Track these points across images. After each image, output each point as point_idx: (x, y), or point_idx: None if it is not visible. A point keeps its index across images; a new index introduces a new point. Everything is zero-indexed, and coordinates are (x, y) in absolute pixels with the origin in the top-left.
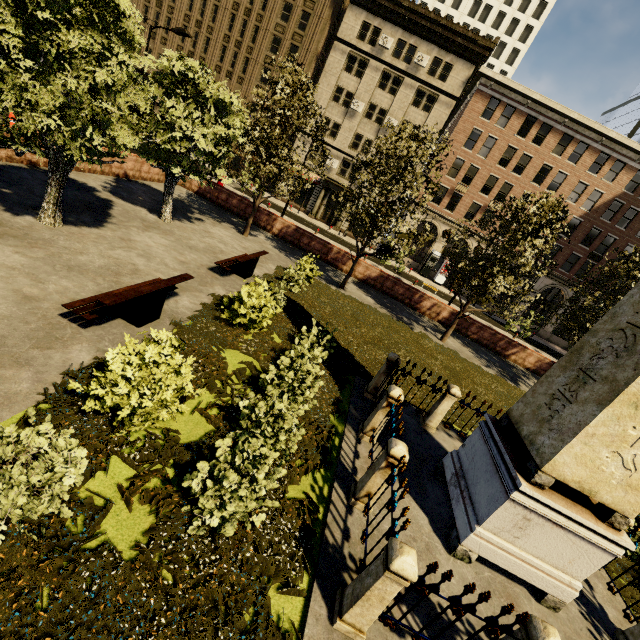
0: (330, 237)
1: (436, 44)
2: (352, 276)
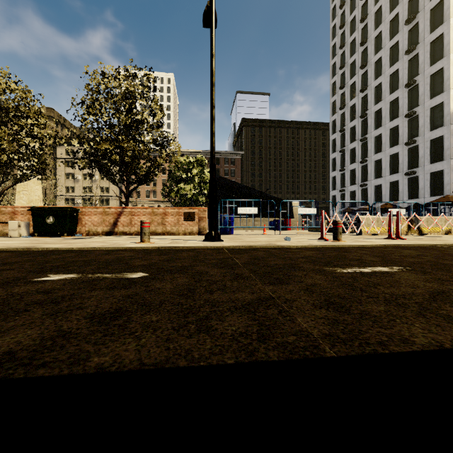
0: None
1: None
2: None
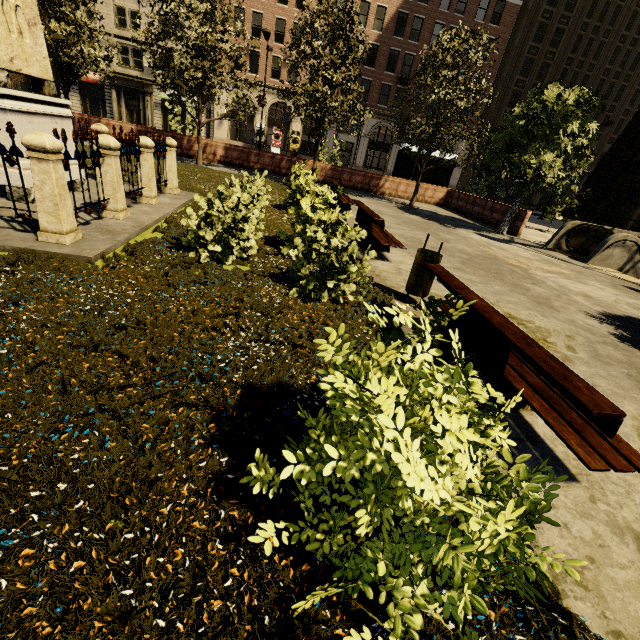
0: None
1: None
2: None
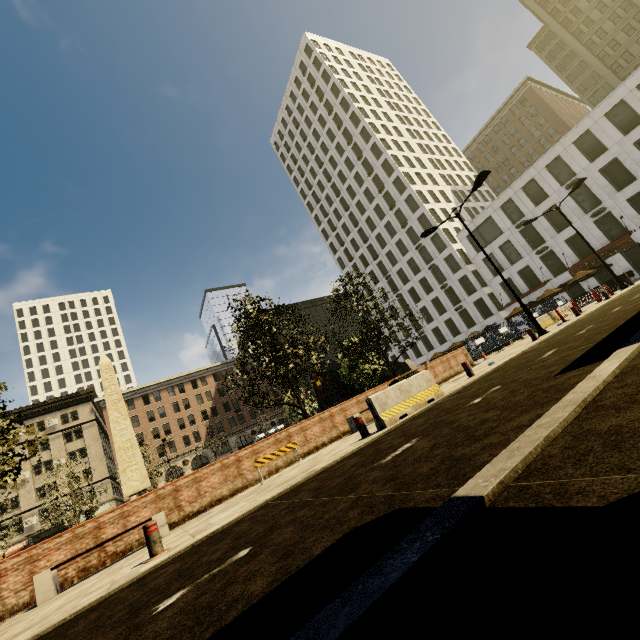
0: None
1: (56, 411)
2: None
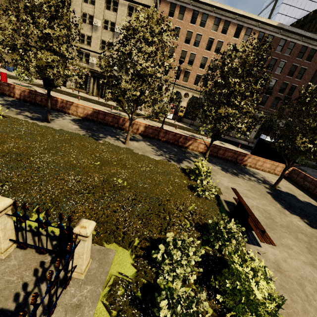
0: (93, 102)
1: None
2: (77, 116)
